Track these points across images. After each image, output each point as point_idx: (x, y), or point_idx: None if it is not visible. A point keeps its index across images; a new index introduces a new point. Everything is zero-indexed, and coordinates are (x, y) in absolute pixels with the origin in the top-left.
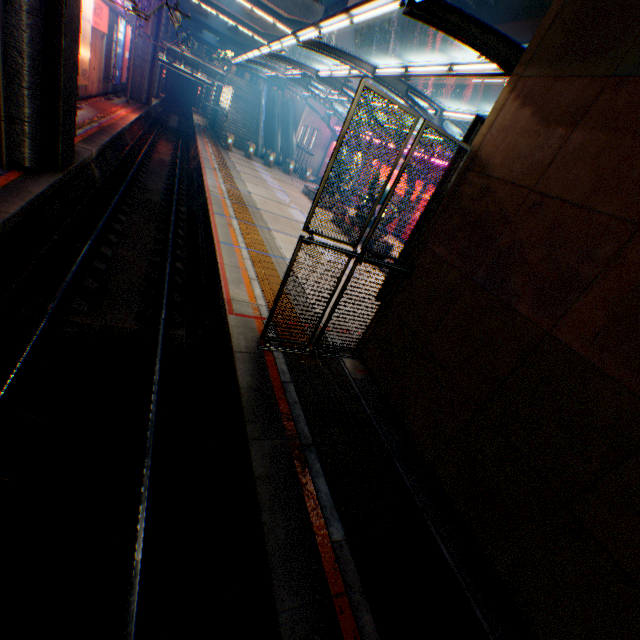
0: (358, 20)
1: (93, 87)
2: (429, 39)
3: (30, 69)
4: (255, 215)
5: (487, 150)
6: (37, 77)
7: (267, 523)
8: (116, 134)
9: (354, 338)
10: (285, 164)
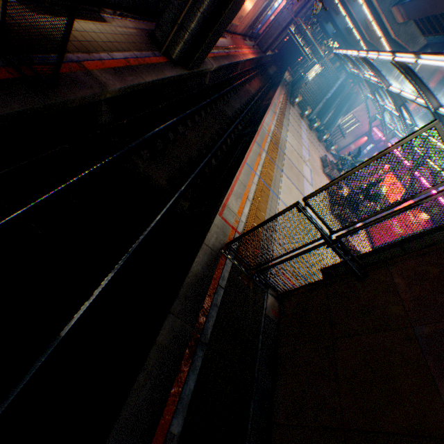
0: None
1: (240, 28)
2: None
3: (209, 2)
4: (279, 157)
5: None
6: (210, 8)
7: (139, 382)
8: (233, 62)
9: (285, 286)
10: (322, 133)
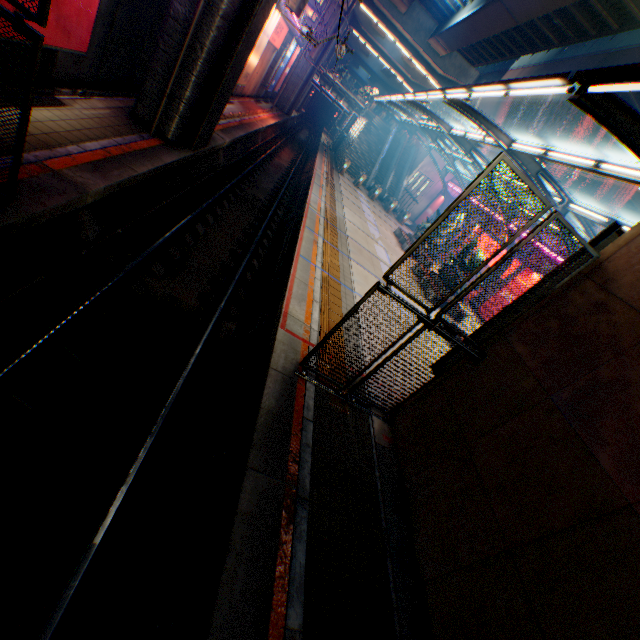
0: (515, 93)
1: (249, 89)
2: (577, 128)
3: (204, 62)
4: (341, 240)
5: (617, 264)
6: (207, 69)
7: (228, 571)
8: (251, 132)
9: (392, 400)
10: (387, 201)
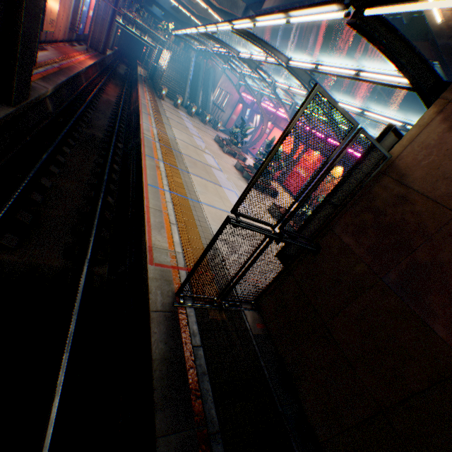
0: (295, 21)
1: (59, 34)
2: (320, 41)
3: None
4: (178, 158)
5: (407, 161)
6: None
7: None
8: (72, 75)
9: (256, 293)
10: (203, 115)
